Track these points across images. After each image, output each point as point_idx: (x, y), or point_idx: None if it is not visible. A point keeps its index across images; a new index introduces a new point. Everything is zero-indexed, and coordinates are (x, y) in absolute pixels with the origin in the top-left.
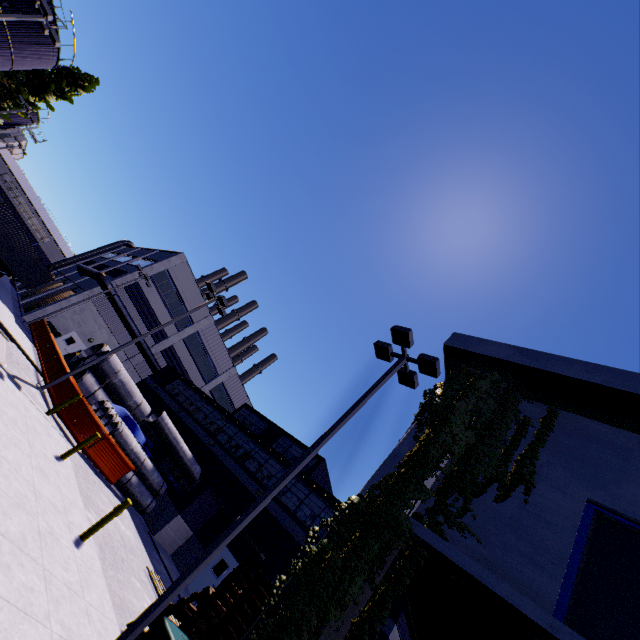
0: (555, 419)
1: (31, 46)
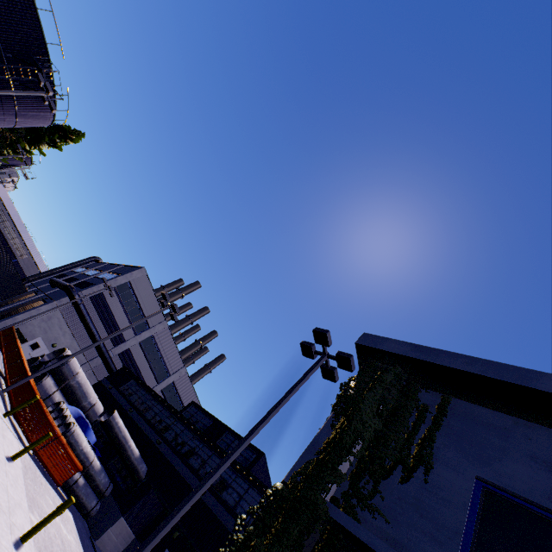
0: (448, 405)
1: (33, 111)
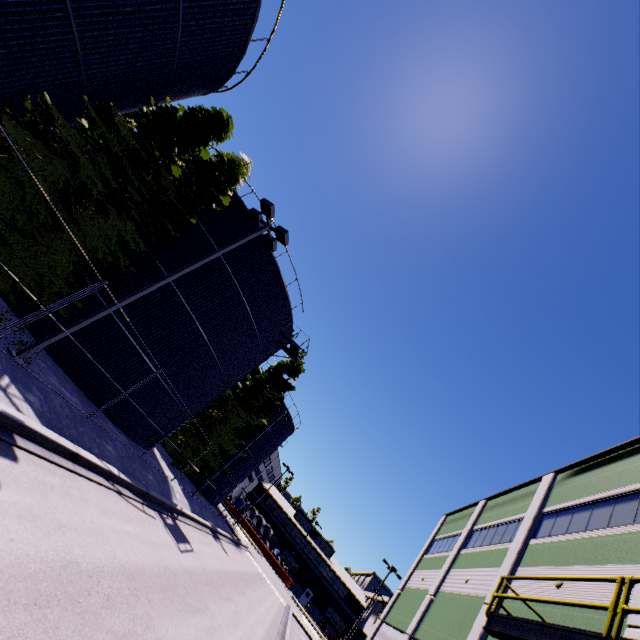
0: None
1: None
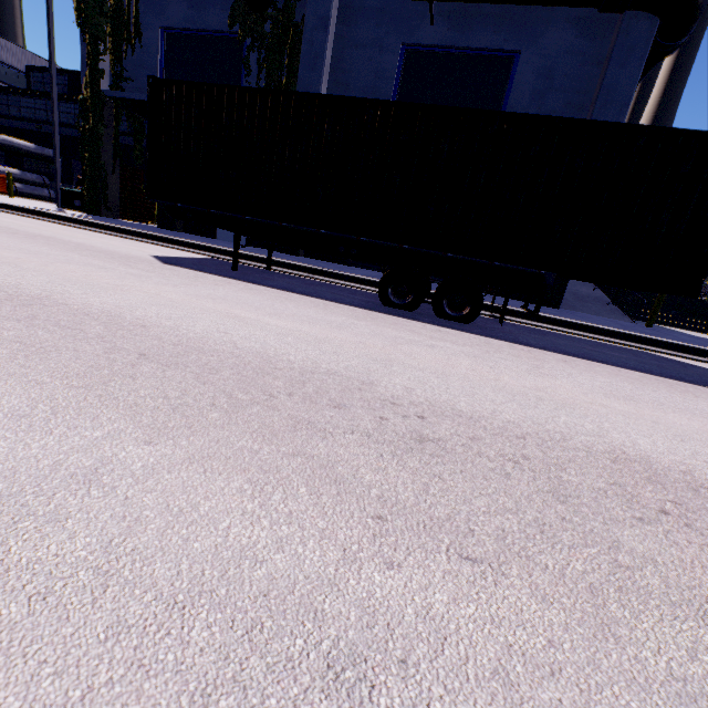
0: None
1: None
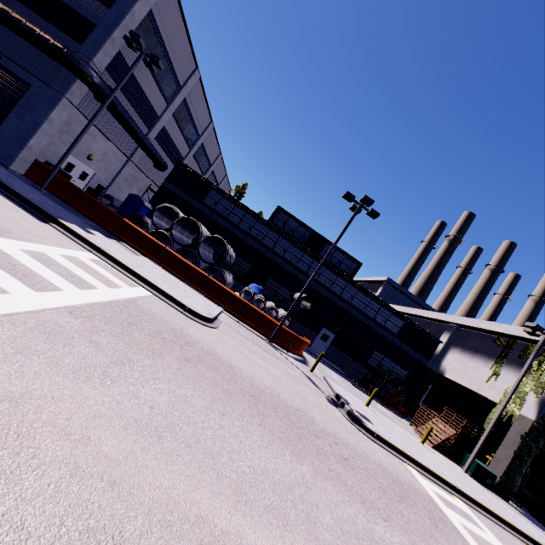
0: None
1: None
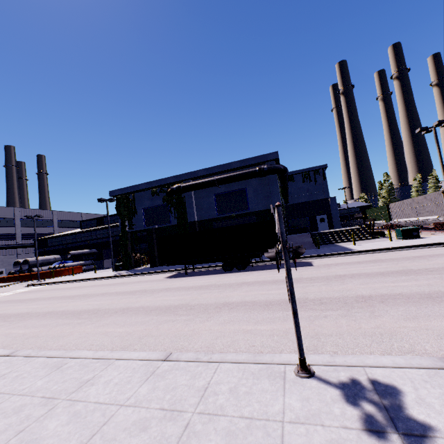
0: (135, 196)
1: None
